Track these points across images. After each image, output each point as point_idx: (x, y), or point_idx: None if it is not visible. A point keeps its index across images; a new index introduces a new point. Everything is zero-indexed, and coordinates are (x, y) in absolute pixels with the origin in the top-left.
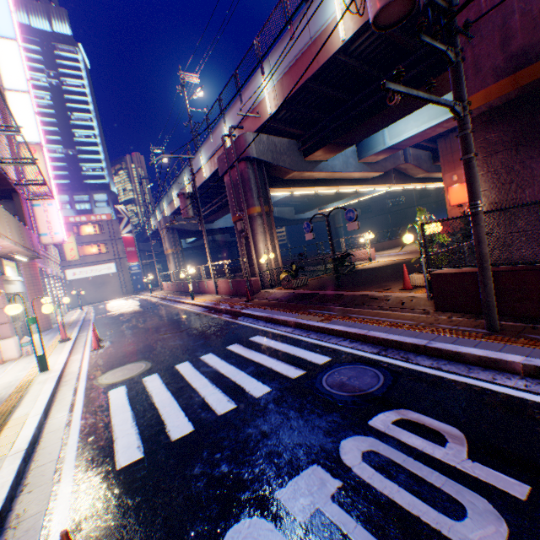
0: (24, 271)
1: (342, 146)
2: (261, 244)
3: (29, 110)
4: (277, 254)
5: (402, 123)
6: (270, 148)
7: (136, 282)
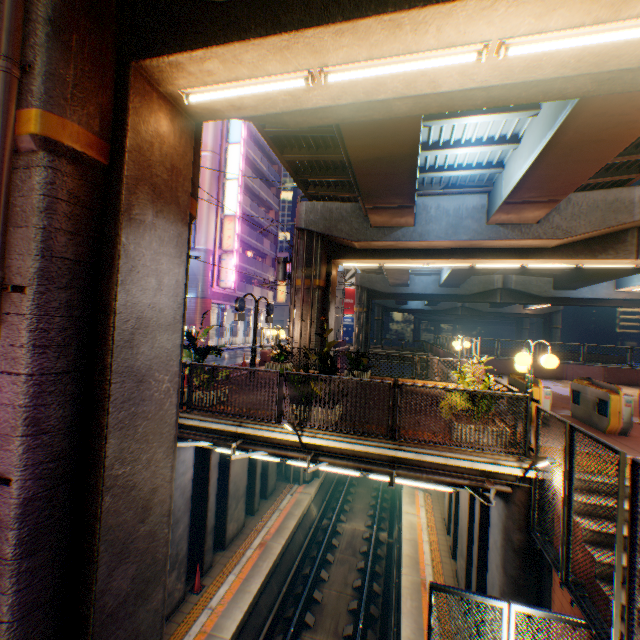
0: (199, 304)
1: (396, 209)
2: (296, 318)
3: (235, 192)
4: (311, 333)
5: (512, 161)
6: (324, 216)
7: (344, 333)
